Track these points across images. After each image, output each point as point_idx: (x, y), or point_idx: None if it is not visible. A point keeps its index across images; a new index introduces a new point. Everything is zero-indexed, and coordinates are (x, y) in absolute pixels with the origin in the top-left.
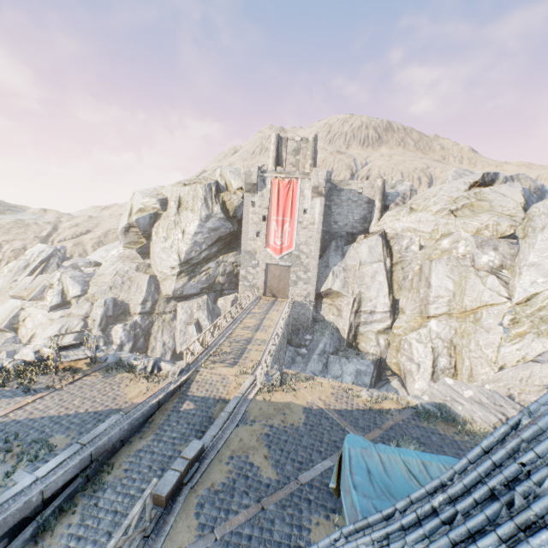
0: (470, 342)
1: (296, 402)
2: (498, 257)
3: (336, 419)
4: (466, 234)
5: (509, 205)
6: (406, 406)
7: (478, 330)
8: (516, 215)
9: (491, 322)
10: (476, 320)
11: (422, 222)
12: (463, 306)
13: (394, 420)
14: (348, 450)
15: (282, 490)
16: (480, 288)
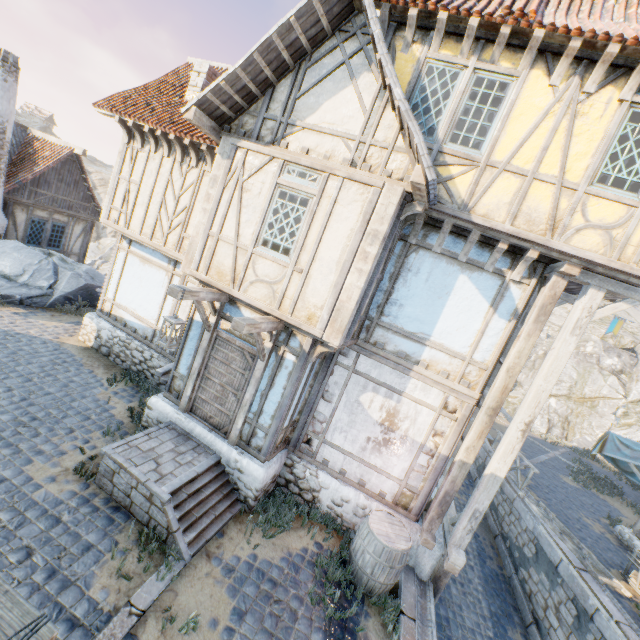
0: (583, 422)
1: (498, 422)
2: (620, 363)
3: (530, 439)
4: (596, 337)
5: (633, 324)
6: (565, 445)
7: (592, 414)
8: (638, 334)
9: (606, 410)
10: (592, 406)
11: (555, 315)
12: (583, 394)
13: (563, 450)
14: (617, 435)
15: (533, 459)
16: (601, 383)
